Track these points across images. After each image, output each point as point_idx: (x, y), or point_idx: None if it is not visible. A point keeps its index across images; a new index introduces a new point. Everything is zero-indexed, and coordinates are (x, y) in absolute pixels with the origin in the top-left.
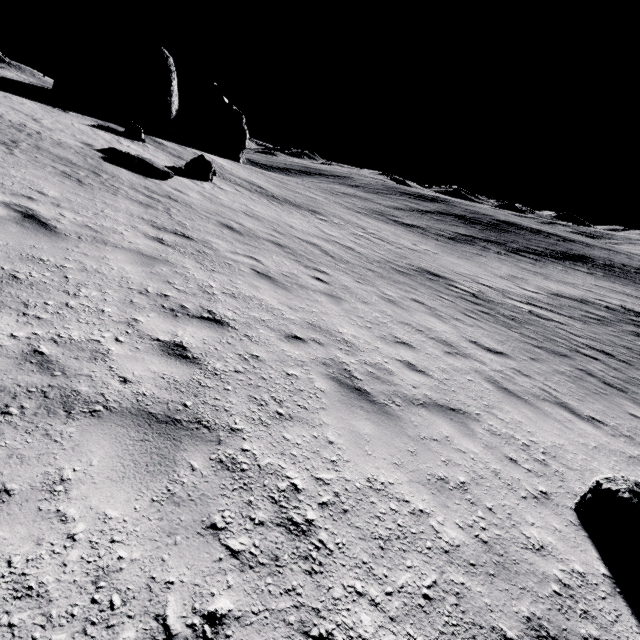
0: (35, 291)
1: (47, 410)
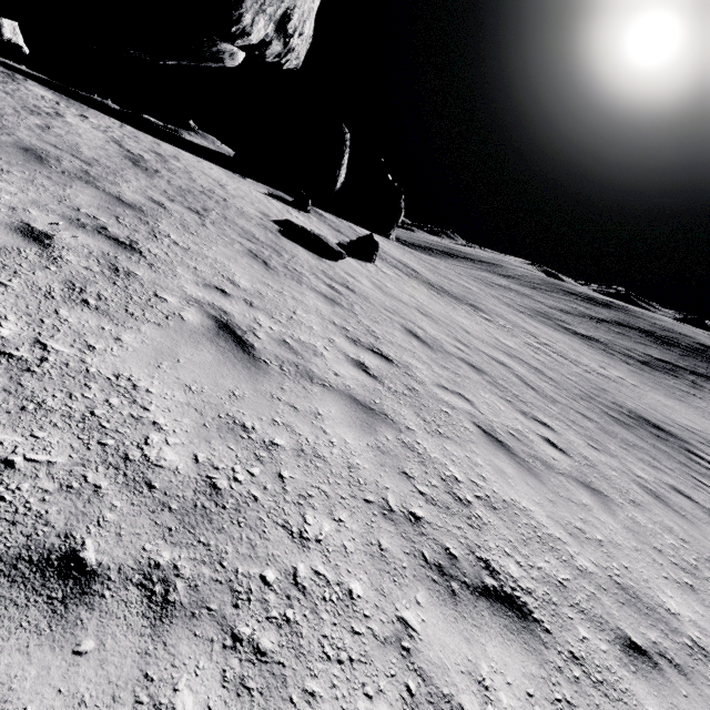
0: (244, 532)
1: None
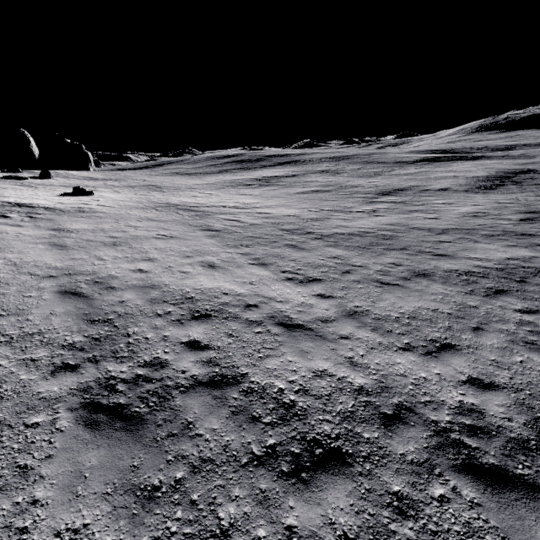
0: None
1: None
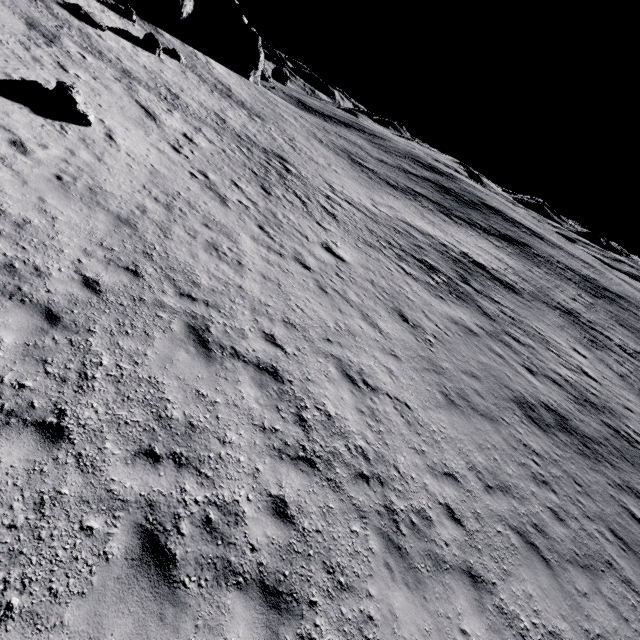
0: None
1: None
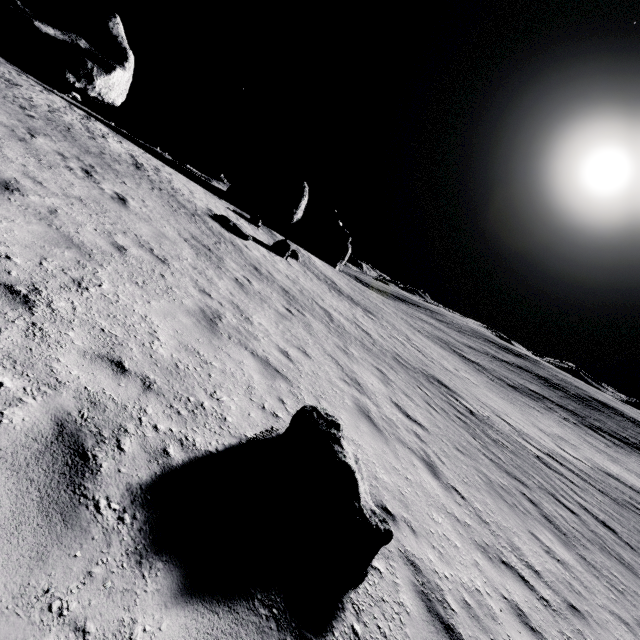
0: (83, 206)
1: (35, 215)
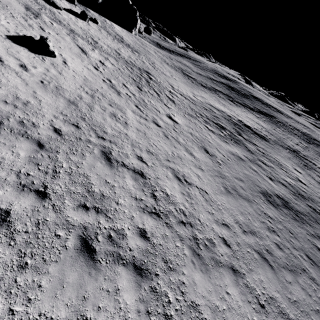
0: None
1: None
